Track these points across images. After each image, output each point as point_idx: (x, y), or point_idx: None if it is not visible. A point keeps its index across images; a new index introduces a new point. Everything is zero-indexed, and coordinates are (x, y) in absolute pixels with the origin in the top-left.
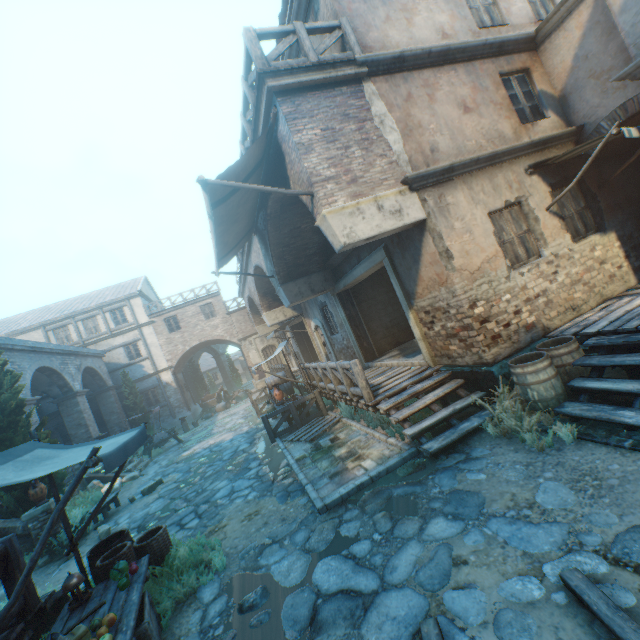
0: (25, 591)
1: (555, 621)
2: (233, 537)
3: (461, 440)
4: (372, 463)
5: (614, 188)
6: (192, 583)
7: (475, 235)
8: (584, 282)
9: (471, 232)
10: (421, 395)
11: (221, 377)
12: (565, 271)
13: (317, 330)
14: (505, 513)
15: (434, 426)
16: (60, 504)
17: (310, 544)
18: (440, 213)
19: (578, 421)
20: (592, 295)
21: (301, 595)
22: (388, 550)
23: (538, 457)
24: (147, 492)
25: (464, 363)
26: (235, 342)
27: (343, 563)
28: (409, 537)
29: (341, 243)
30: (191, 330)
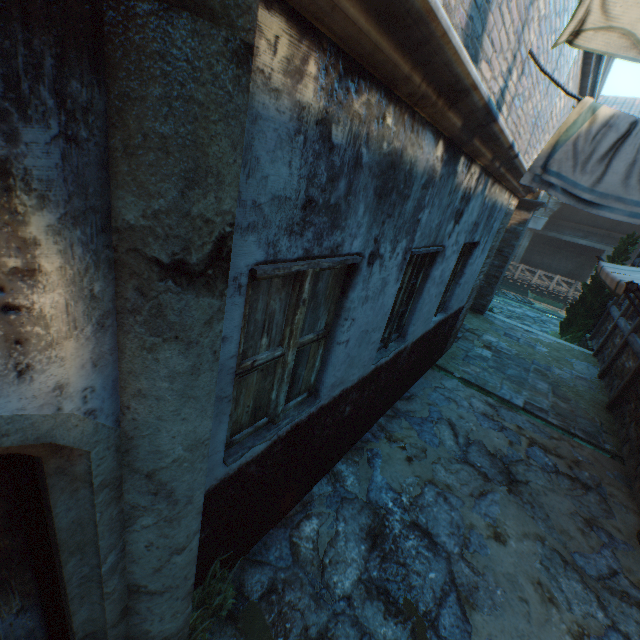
0: None
1: None
2: None
3: None
4: None
5: None
6: None
7: None
8: None
9: None
10: None
11: None
12: None
13: None
14: None
15: None
16: None
17: None
18: None
19: None
20: None
21: None
22: None
23: None
24: None
25: None
26: None
27: None
28: None
29: None
30: None
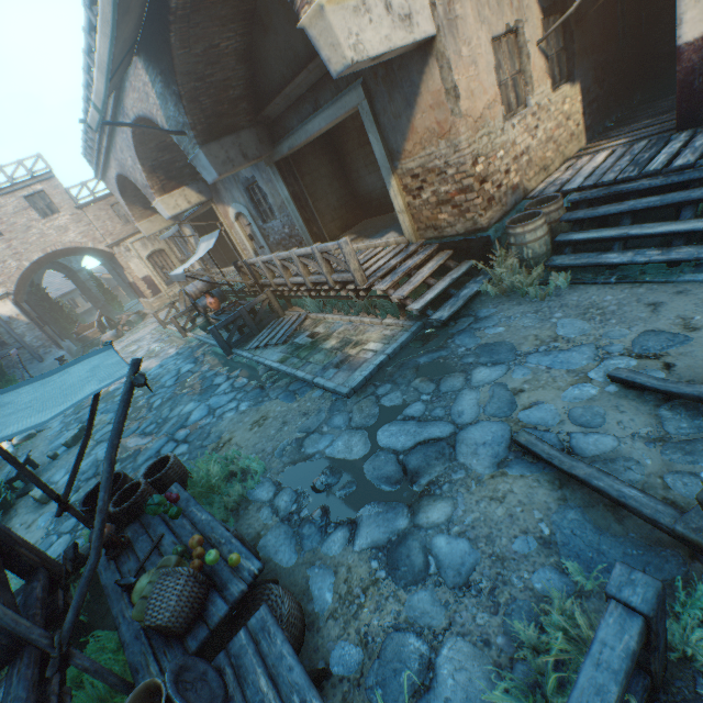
0: (41, 563)
1: (614, 403)
2: (252, 445)
3: (463, 307)
4: (378, 345)
5: (586, 27)
6: (239, 492)
7: (479, 70)
8: (554, 140)
9: (476, 65)
10: (414, 271)
11: (83, 304)
12: (543, 126)
13: (239, 220)
14: (538, 350)
15: (436, 298)
16: (113, 440)
17: (356, 423)
18: (449, 30)
19: (565, 271)
20: (558, 155)
21: (378, 459)
22: (445, 403)
23: (542, 305)
24: (73, 443)
25: (454, 233)
26: (103, 250)
27: (405, 425)
28: (459, 389)
29: (347, 60)
30: (22, 236)
